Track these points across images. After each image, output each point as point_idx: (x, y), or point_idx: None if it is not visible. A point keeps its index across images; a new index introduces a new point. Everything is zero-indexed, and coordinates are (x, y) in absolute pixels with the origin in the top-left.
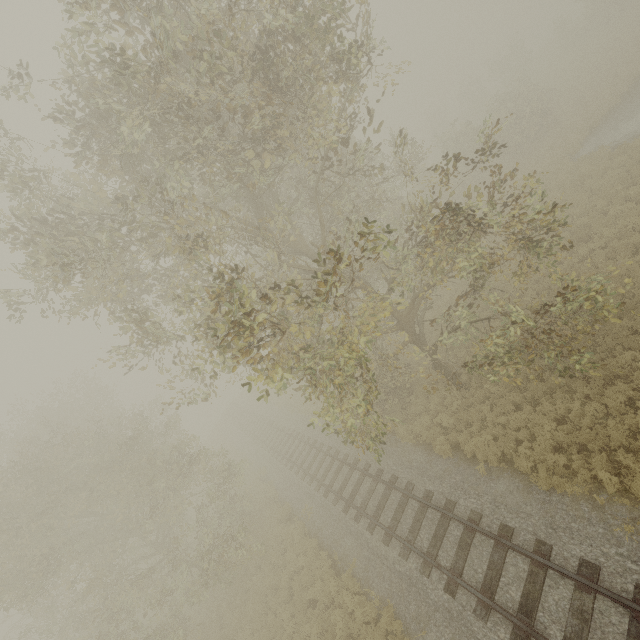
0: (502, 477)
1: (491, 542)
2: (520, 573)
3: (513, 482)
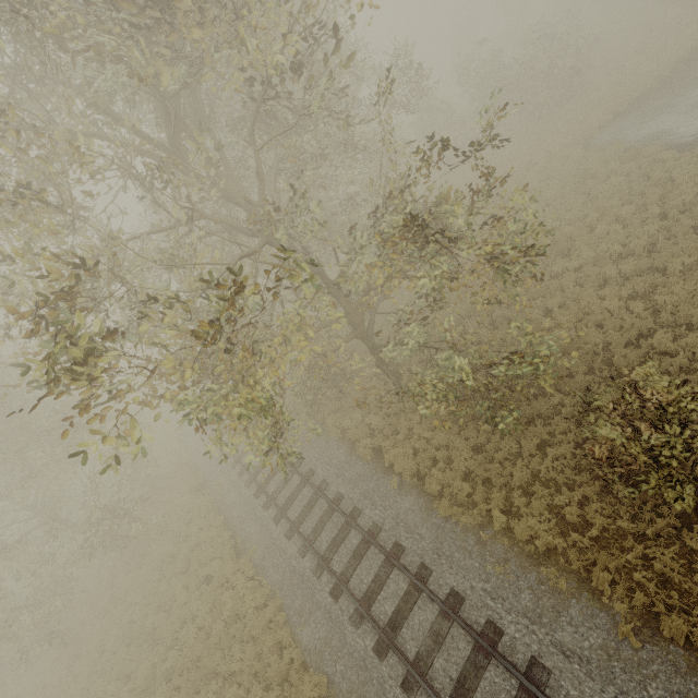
0: (410, 494)
1: (382, 557)
2: (399, 591)
3: (418, 502)
